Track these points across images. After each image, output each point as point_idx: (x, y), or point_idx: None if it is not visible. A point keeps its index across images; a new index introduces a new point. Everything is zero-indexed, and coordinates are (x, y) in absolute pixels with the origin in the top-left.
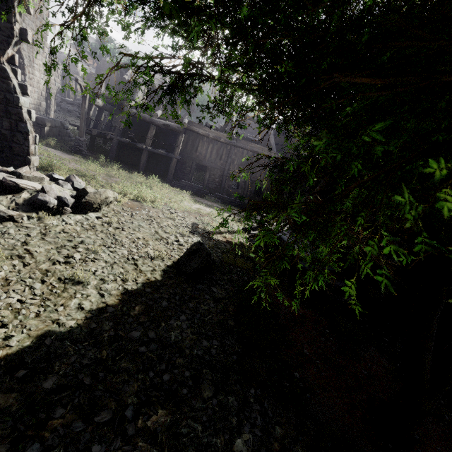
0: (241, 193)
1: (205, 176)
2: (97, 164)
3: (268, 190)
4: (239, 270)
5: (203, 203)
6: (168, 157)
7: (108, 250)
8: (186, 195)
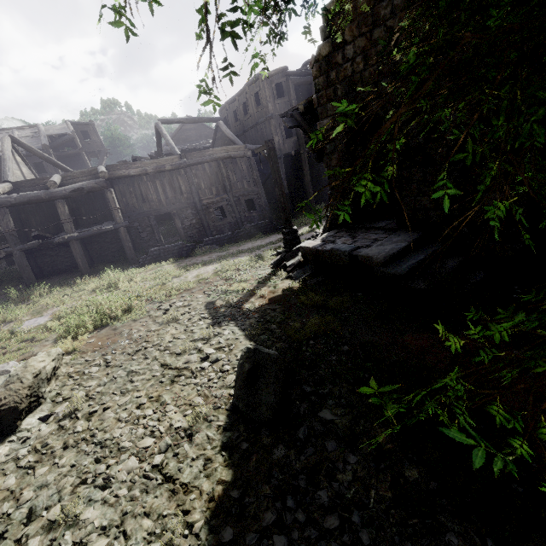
0: (234, 220)
1: (176, 225)
2: (6, 308)
3: (261, 197)
4: (325, 340)
5: (198, 262)
6: (110, 231)
7: (96, 487)
8: (170, 268)
